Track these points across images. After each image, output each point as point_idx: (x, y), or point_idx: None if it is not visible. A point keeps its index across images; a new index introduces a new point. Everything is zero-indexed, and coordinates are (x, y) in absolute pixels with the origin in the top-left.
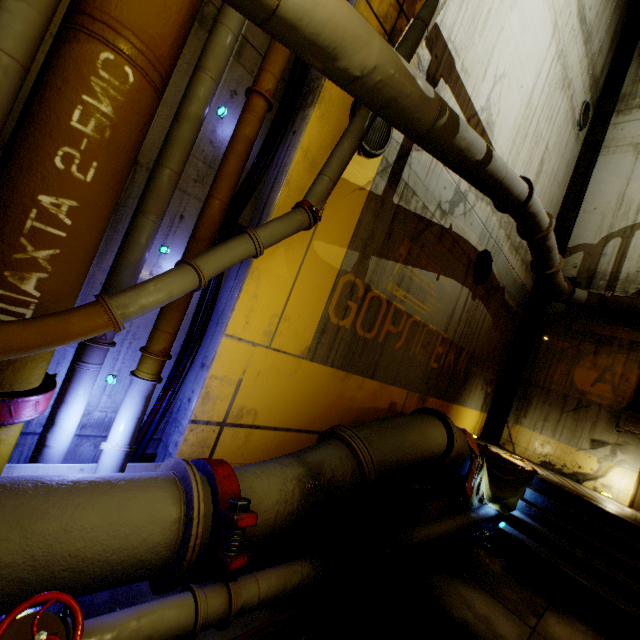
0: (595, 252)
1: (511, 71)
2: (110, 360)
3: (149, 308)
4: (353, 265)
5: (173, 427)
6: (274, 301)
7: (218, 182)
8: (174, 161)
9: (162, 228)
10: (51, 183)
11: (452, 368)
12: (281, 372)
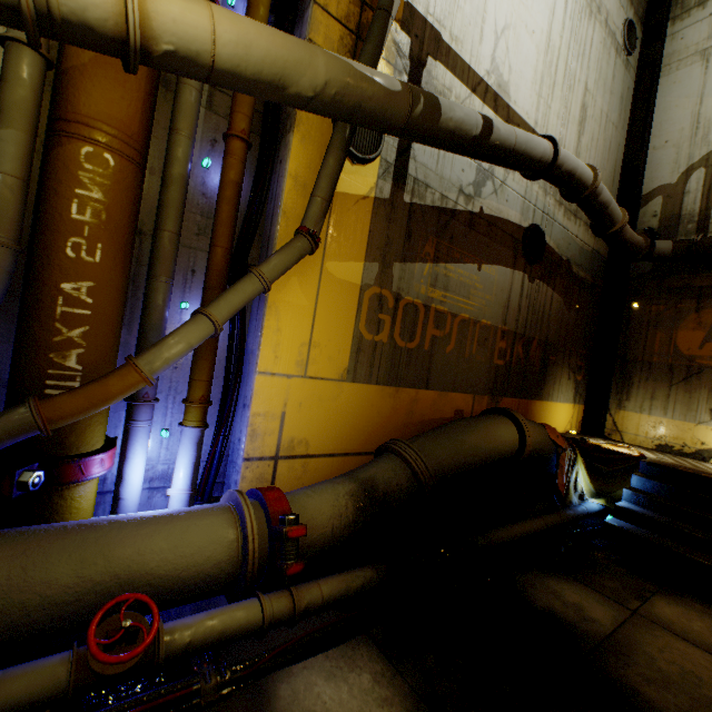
0: (676, 192)
1: (515, 19)
2: (160, 416)
3: (173, 360)
4: (375, 277)
5: (231, 468)
6: (299, 331)
7: (216, 231)
8: (170, 223)
9: (178, 286)
10: (68, 271)
11: (523, 362)
12: (324, 399)
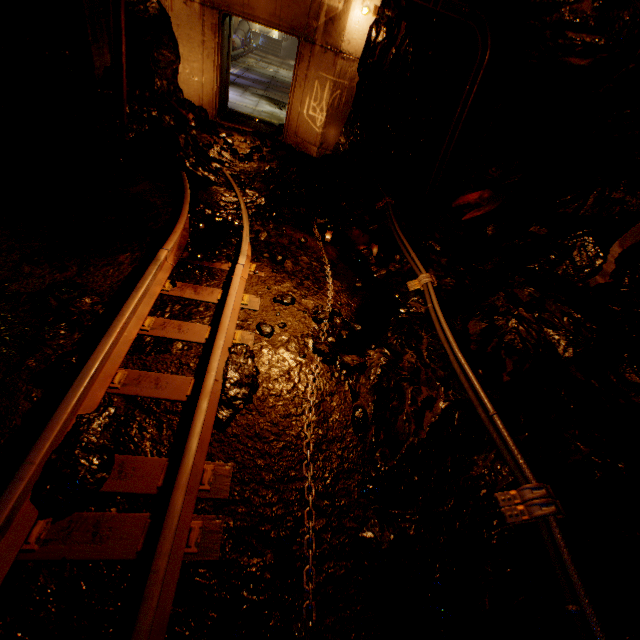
0: None
1: None
2: None
3: None
4: None
5: None
6: None
7: None
8: None
9: None
10: None
11: None
12: None
